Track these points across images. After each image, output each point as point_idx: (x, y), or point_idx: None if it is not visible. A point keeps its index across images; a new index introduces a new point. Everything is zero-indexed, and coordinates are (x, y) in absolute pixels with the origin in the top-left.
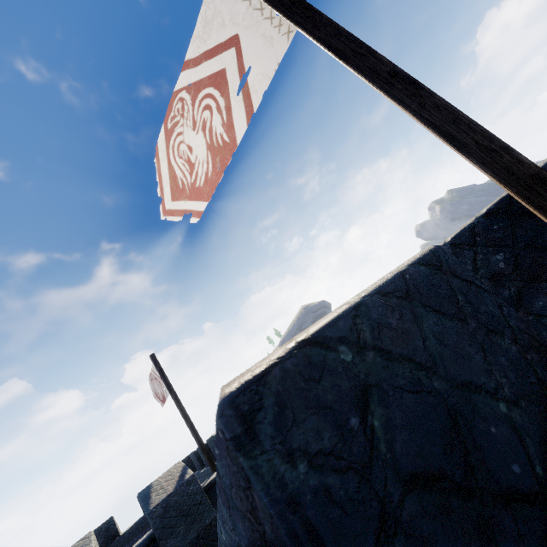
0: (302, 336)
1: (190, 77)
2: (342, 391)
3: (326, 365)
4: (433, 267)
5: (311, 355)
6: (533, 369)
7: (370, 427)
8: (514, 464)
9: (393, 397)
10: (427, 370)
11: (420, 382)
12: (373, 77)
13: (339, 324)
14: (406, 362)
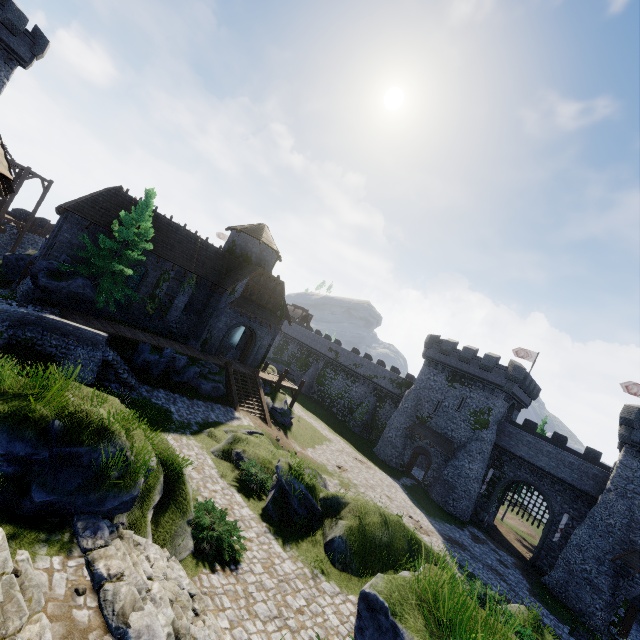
0: None
1: None
2: None
3: None
4: None
5: None
6: None
7: None
8: None
9: None
10: None
11: None
12: None
13: None
14: None
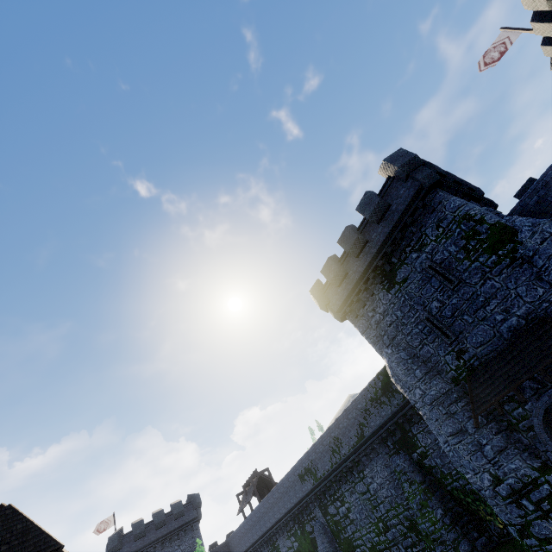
0: None
1: (493, 46)
2: None
3: None
4: None
5: None
6: None
7: None
8: None
9: None
10: None
11: None
12: None
13: None
14: None
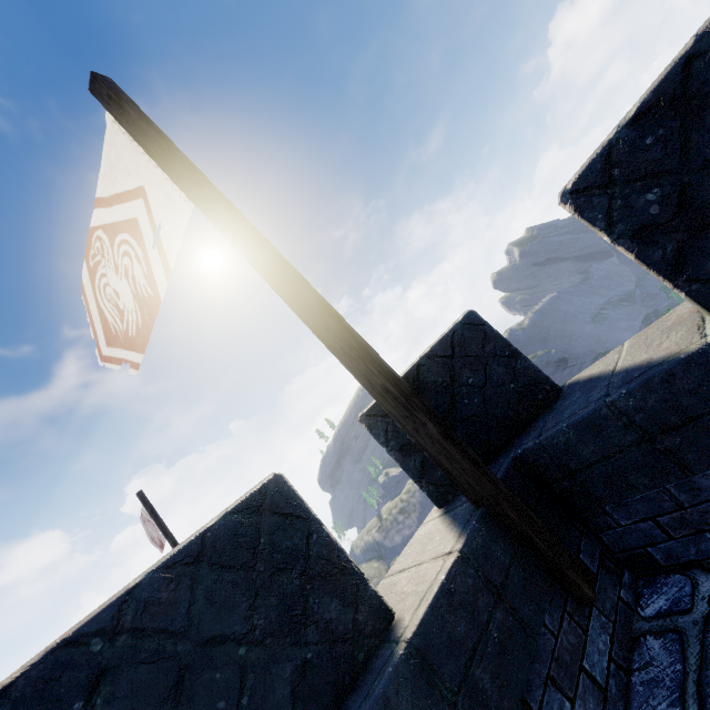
0: (67, 634)
1: (104, 216)
2: (78, 681)
3: (71, 661)
4: (250, 511)
5: (61, 656)
6: (306, 599)
7: (92, 706)
8: (222, 701)
9: (128, 672)
10: (178, 636)
11: (164, 650)
12: (260, 270)
13: (103, 616)
14: (158, 635)
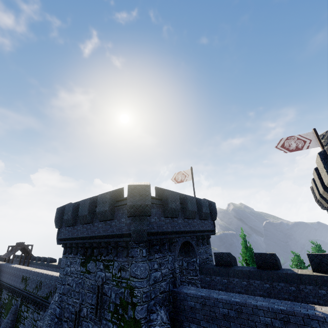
0: None
1: (299, 137)
2: None
3: None
4: None
5: None
6: None
7: None
8: None
9: None
10: None
11: None
12: None
13: None
14: None
